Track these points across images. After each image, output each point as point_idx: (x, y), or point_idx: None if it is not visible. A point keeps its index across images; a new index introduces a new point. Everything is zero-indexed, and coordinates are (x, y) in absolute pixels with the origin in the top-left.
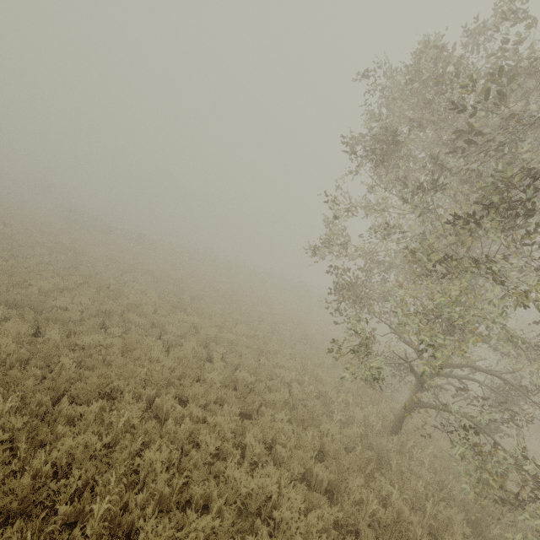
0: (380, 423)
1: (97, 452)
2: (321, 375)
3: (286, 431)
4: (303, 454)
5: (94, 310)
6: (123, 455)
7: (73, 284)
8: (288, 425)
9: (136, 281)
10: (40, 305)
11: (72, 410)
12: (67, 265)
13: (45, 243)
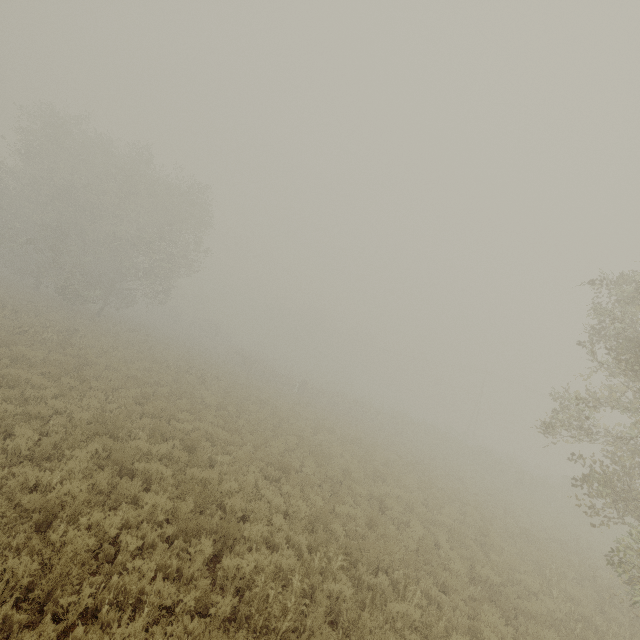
0: None
1: (416, 623)
2: (571, 591)
3: None
4: None
5: (323, 475)
6: (438, 631)
7: (295, 445)
8: None
9: (327, 441)
10: (292, 467)
11: (368, 578)
12: (274, 421)
13: (249, 397)
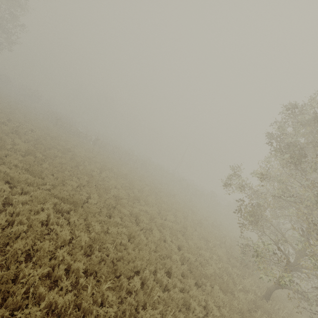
0: (259, 291)
1: None
2: (219, 253)
3: (221, 297)
4: (238, 317)
5: (102, 204)
6: None
7: (85, 183)
8: (221, 294)
9: (108, 177)
10: (80, 201)
11: (127, 284)
12: (73, 164)
13: (56, 146)
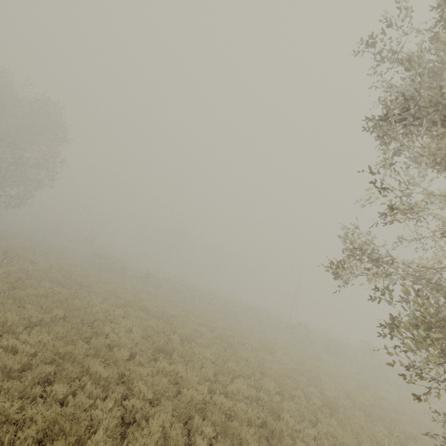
0: None
1: None
2: None
3: None
4: None
5: (48, 354)
6: None
7: (48, 318)
8: None
9: (126, 317)
10: None
11: None
12: (61, 298)
13: (56, 278)
